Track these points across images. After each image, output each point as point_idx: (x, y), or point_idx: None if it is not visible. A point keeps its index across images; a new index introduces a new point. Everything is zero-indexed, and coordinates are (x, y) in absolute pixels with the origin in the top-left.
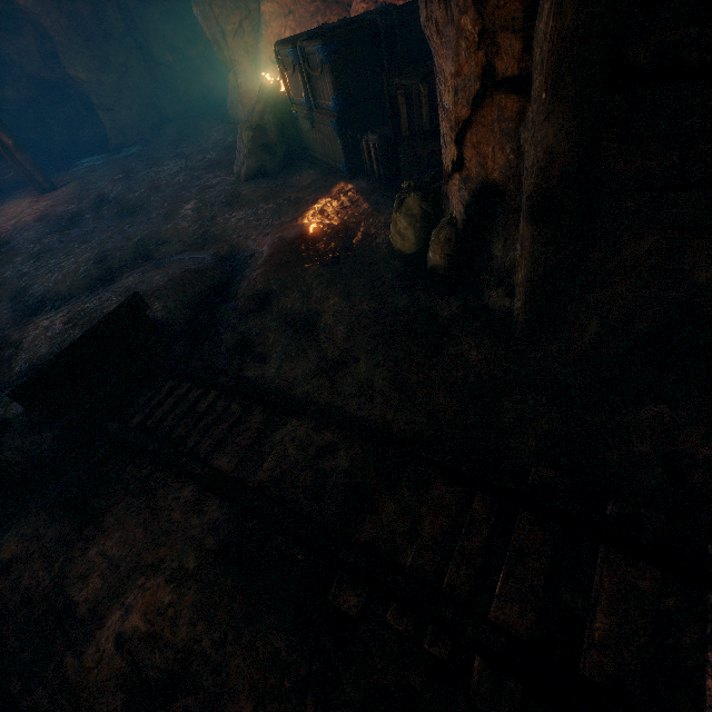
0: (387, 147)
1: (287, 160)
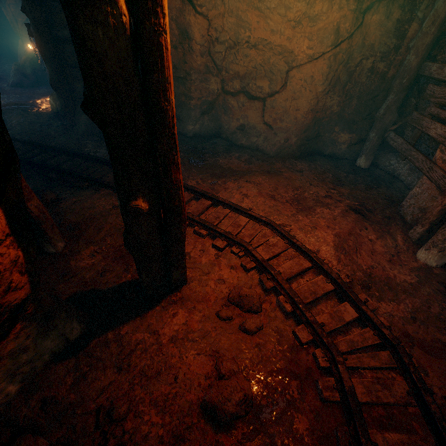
0: None
1: (36, 83)
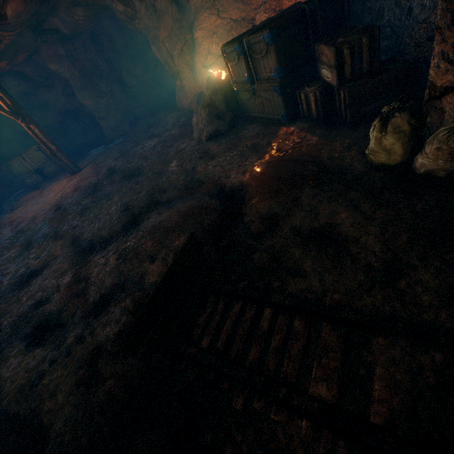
0: (325, 93)
1: (233, 122)
